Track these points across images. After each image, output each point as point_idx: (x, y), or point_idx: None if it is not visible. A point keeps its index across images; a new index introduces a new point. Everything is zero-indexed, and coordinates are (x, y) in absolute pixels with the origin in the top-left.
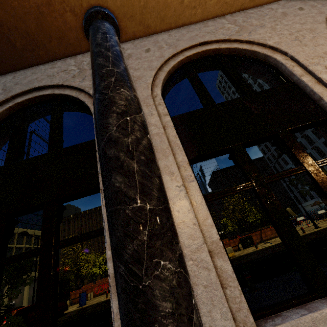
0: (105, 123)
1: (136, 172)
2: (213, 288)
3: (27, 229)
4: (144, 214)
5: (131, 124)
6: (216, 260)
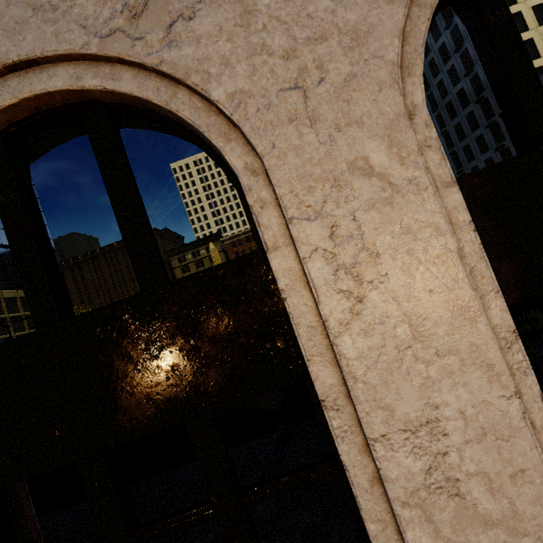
0: None
1: None
2: None
3: (1, 291)
4: None
5: None
6: None
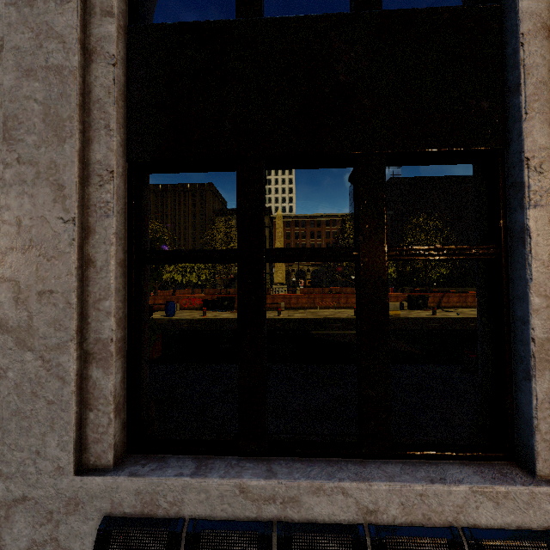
0: None
1: None
2: None
3: None
4: None
5: None
6: None
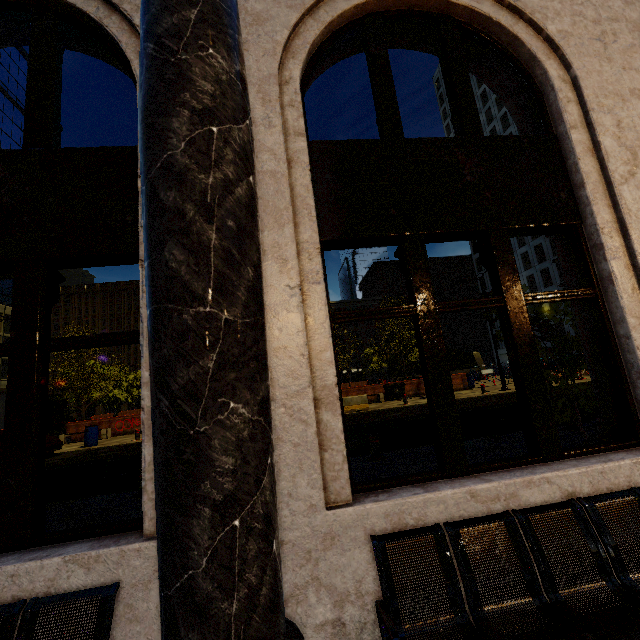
0: (163, 126)
1: (214, 249)
2: (307, 449)
3: None
4: (216, 328)
5: (219, 146)
6: (322, 413)
